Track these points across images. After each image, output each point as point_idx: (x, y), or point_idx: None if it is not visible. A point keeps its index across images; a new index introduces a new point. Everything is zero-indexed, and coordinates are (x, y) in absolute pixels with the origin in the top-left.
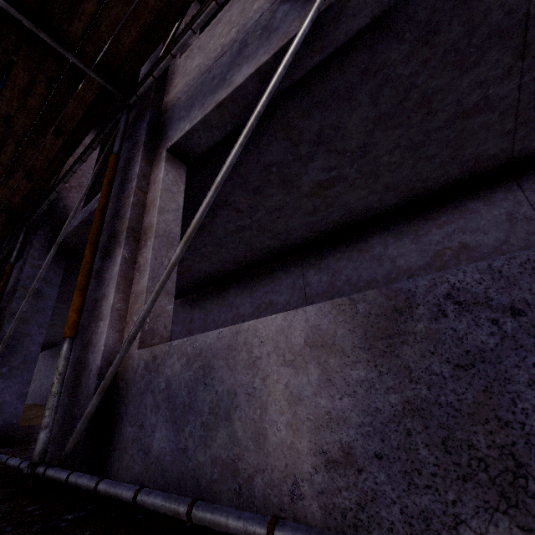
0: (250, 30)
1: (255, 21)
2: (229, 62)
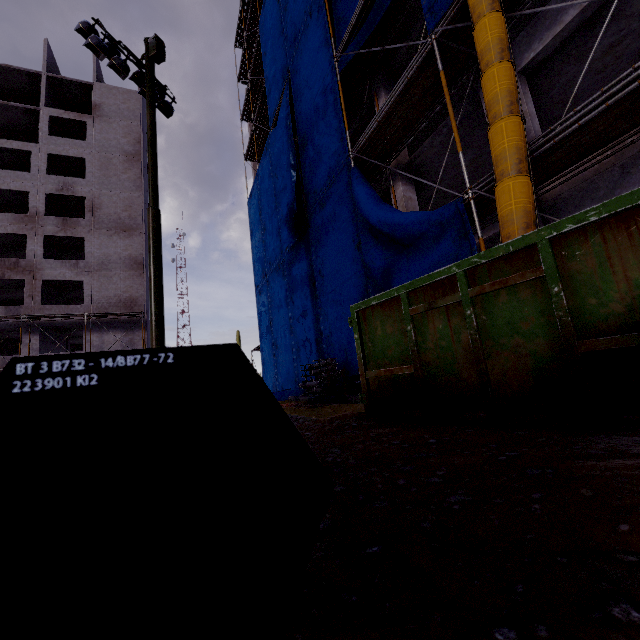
0: (629, 161)
1: (633, 155)
2: (613, 181)
